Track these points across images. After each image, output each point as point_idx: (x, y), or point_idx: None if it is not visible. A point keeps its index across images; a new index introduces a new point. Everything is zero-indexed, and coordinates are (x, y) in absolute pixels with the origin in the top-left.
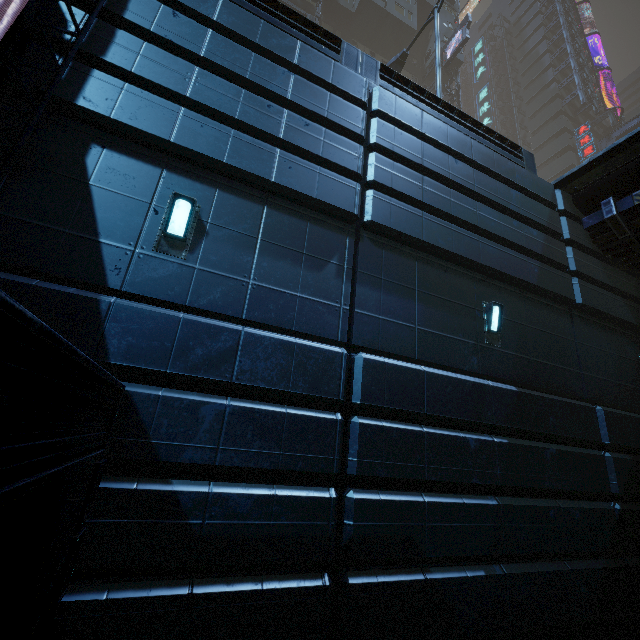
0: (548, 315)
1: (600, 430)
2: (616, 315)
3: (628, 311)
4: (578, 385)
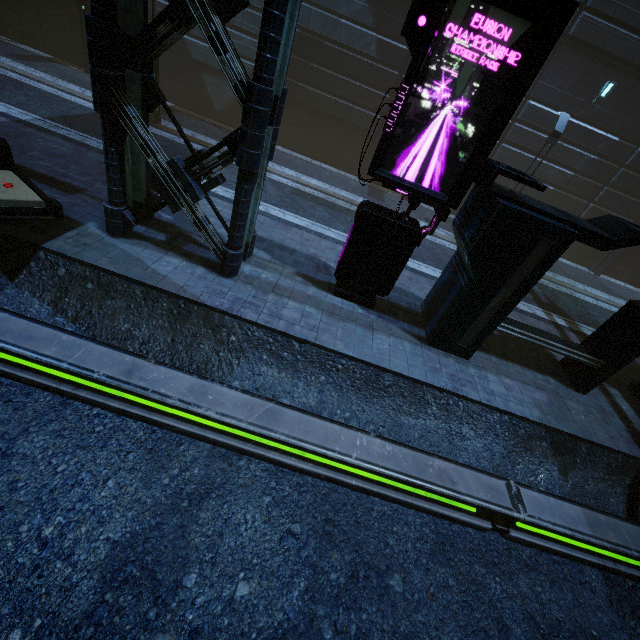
0: None
1: None
2: None
3: None
4: None
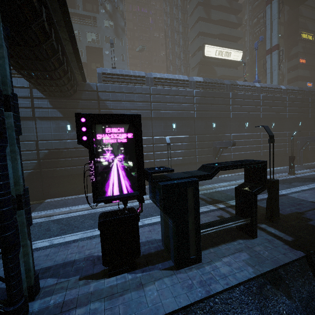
0: (24, 122)
1: (38, 147)
2: (52, 116)
3: (59, 113)
4: (35, 137)
